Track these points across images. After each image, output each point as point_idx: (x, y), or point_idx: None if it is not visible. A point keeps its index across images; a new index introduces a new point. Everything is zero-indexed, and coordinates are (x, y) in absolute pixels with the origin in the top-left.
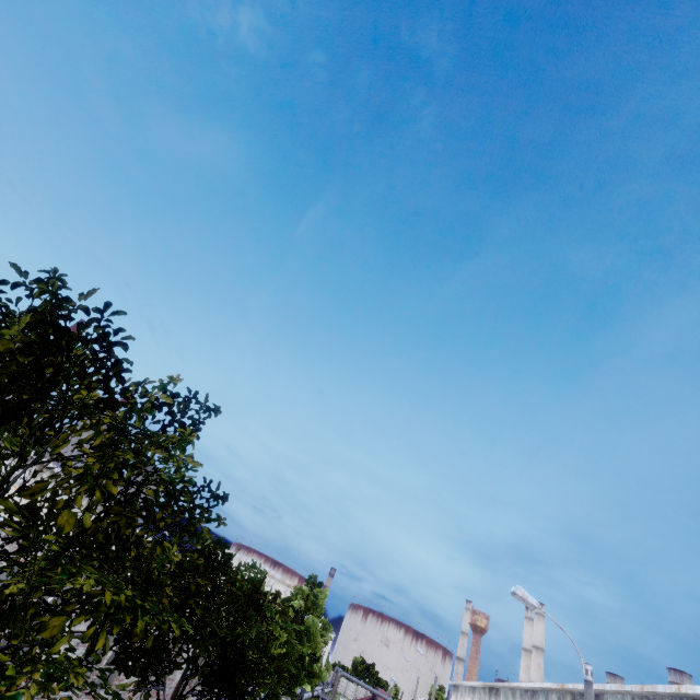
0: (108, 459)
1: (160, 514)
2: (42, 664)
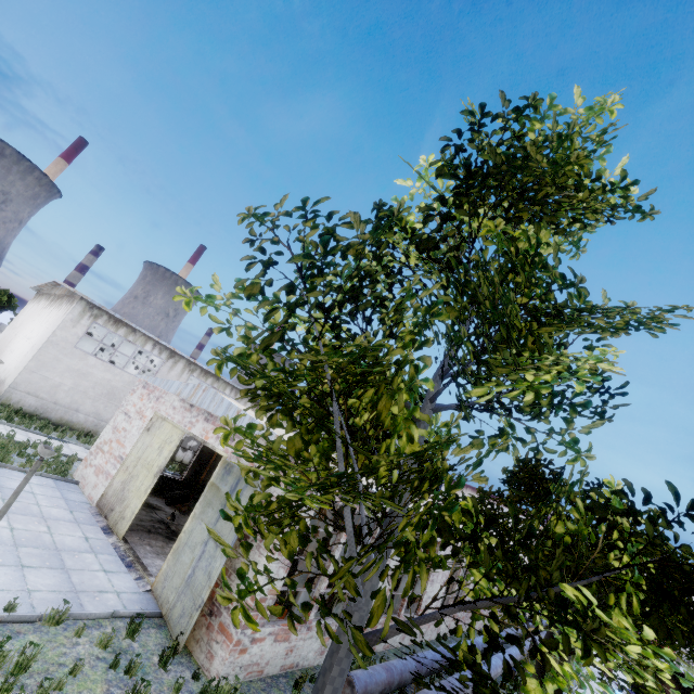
0: (674, 569)
1: (692, 587)
2: (666, 644)
